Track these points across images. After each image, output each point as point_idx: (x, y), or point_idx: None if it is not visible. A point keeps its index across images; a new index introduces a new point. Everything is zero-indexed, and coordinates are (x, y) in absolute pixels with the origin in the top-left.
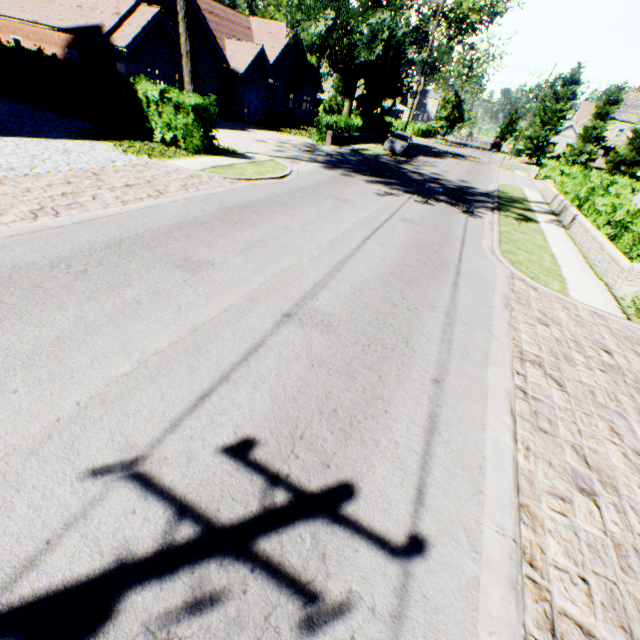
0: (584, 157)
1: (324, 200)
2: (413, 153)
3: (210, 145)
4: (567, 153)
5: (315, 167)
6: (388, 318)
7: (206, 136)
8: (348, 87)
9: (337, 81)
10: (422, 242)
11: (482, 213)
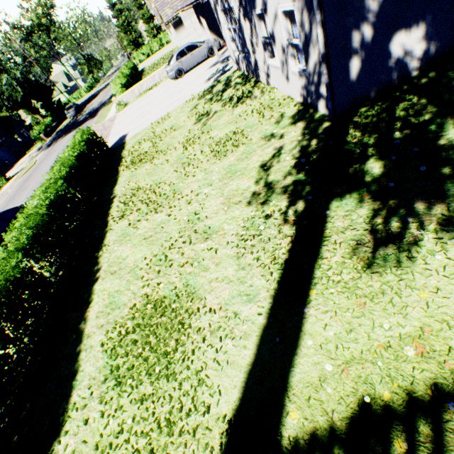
0: (155, 30)
1: (49, 157)
2: (85, 106)
3: (7, 178)
4: (148, 35)
5: (44, 152)
6: None
7: (2, 177)
8: (30, 110)
9: (25, 110)
10: None
11: (100, 113)
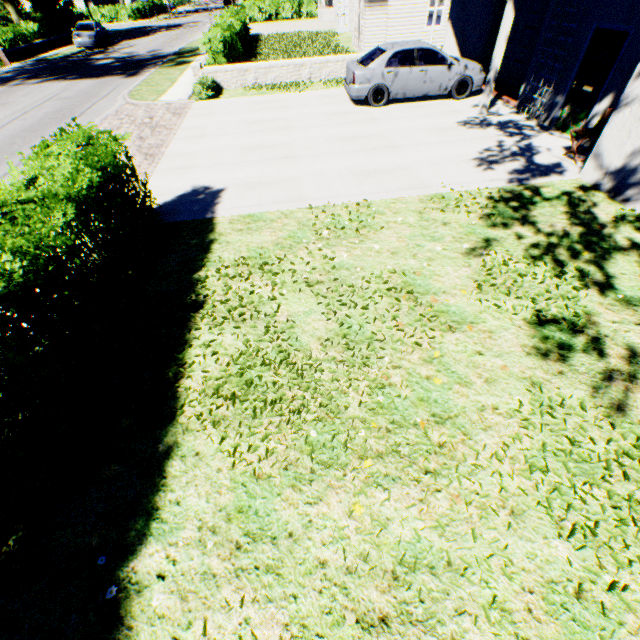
0: None
1: None
2: (118, 41)
3: None
4: None
5: None
6: (7, 150)
7: None
8: None
9: None
10: (65, 108)
11: (146, 72)
